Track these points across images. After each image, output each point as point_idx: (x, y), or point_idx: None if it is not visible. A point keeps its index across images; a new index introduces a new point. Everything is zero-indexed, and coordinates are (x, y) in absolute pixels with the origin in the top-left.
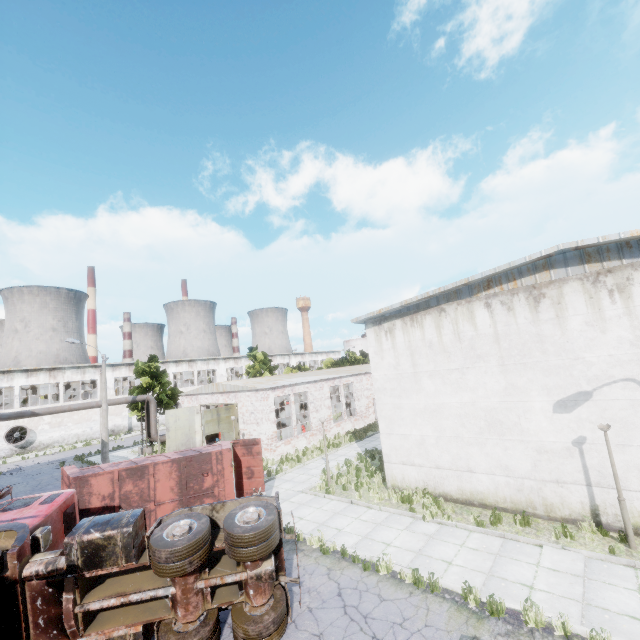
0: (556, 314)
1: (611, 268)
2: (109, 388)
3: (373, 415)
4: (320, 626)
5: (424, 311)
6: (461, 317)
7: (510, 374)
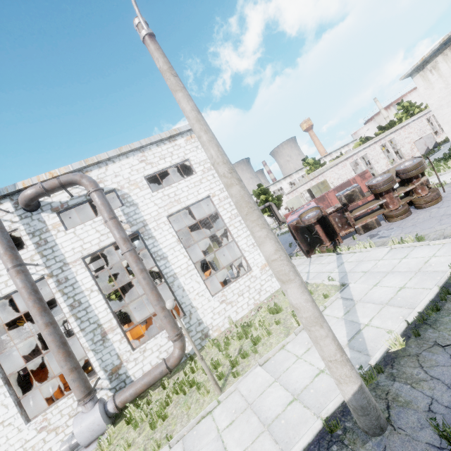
0: None
1: None
2: None
3: (417, 153)
4: None
5: None
6: None
7: None
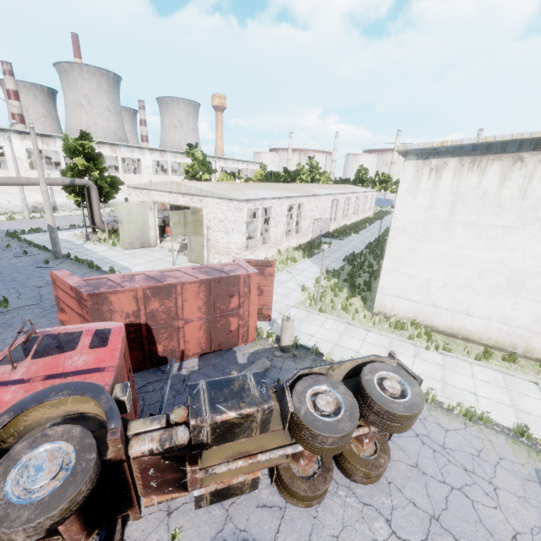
0: None
1: None
2: (21, 160)
3: (311, 234)
4: (410, 456)
5: (495, 155)
6: (540, 172)
7: None
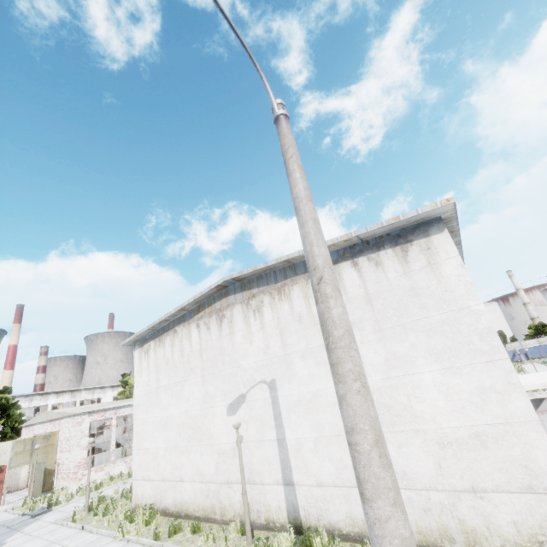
0: (230, 330)
1: (254, 294)
2: None
3: None
4: None
5: (166, 333)
6: (184, 336)
7: (206, 383)
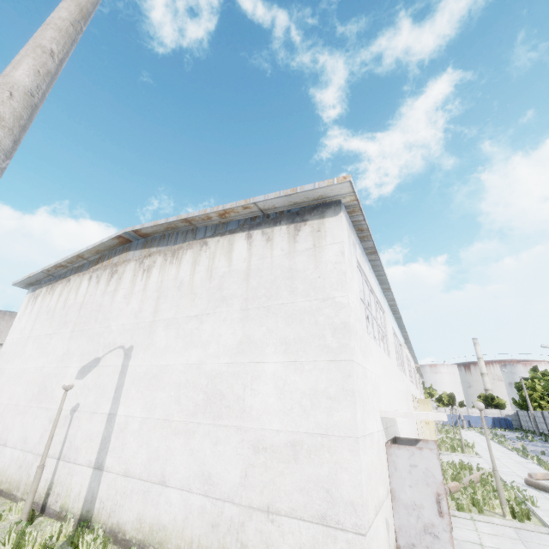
0: (115, 287)
1: (152, 253)
2: None
3: None
4: None
5: (61, 280)
6: (74, 287)
7: (72, 340)
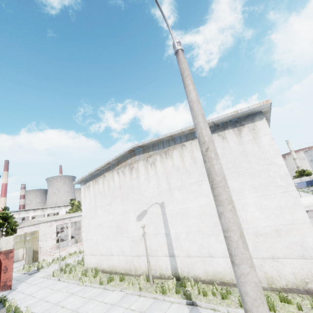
0: (137, 175)
1: (151, 155)
2: None
3: None
4: None
5: (99, 176)
6: (110, 178)
7: (124, 204)
